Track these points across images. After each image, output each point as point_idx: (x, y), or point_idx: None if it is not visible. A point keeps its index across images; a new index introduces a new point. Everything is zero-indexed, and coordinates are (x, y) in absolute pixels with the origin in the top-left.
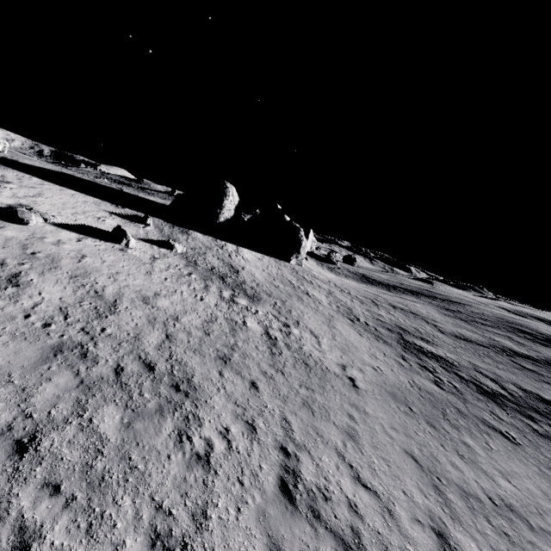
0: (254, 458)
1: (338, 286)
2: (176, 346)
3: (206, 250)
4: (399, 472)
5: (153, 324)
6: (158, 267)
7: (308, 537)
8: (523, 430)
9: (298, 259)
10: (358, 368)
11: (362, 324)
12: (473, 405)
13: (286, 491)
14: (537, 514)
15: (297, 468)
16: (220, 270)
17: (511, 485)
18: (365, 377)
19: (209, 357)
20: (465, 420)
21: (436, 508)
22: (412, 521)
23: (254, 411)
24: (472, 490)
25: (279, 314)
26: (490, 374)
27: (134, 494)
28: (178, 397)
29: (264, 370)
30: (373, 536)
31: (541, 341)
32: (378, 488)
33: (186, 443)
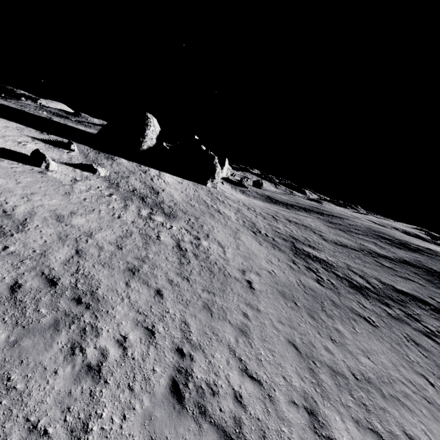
0: (148, 362)
1: (246, 205)
2: (85, 261)
3: (129, 174)
4: (282, 360)
5: (64, 240)
6: (79, 188)
7: (192, 434)
8: (380, 315)
9: (213, 183)
10: (256, 272)
11: (263, 235)
12: (345, 298)
13: (176, 391)
14: (388, 383)
15: (190, 367)
16: (141, 192)
17: (370, 361)
18: (261, 279)
19: (118, 270)
20: (338, 310)
21: (310, 389)
22: (289, 403)
23: (155, 317)
24: (340, 369)
25: (191, 229)
26: (359, 271)
27: (6, 418)
28: (78, 309)
29: (171, 279)
30: (253, 424)
31: (397, 245)
32: (262, 377)
33: (78, 356)
